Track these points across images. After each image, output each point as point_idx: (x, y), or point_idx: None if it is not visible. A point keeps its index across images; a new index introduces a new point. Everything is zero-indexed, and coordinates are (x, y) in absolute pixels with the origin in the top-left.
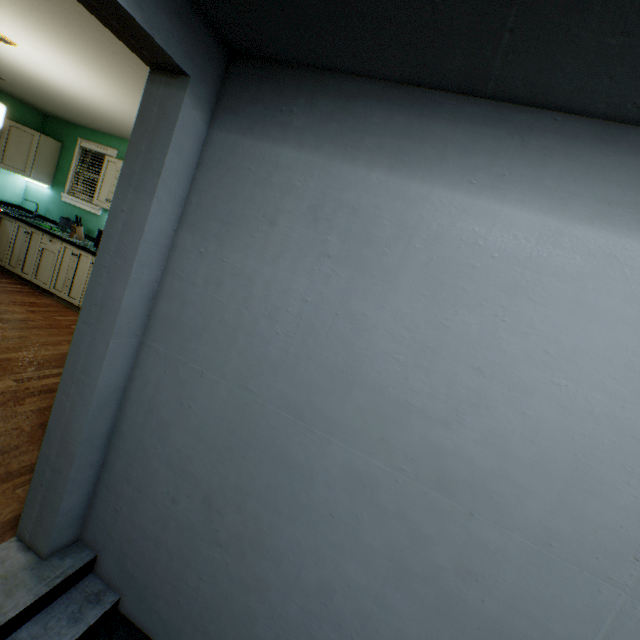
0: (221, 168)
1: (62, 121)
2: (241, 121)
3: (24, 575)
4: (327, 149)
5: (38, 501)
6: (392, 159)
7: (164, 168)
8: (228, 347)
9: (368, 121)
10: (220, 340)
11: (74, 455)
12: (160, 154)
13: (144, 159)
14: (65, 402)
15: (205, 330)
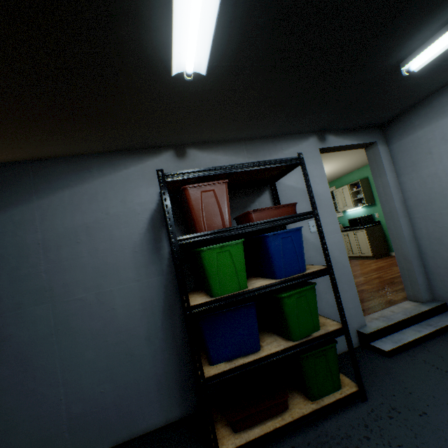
0: (399, 153)
1: None
2: (396, 138)
3: (420, 305)
4: (432, 121)
5: (407, 284)
6: None
7: (383, 166)
8: (443, 198)
9: (441, 104)
10: (438, 198)
11: (410, 261)
12: (380, 164)
13: (376, 168)
14: (396, 247)
15: (430, 199)
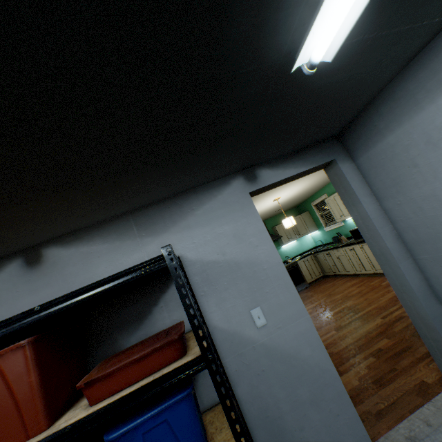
0: (371, 169)
1: (301, 203)
2: (361, 149)
3: None
4: (404, 119)
5: (441, 361)
6: (440, 87)
7: (354, 191)
8: None
9: (409, 92)
10: None
11: (434, 328)
12: (348, 188)
13: (345, 194)
14: (406, 304)
15: (437, 233)
